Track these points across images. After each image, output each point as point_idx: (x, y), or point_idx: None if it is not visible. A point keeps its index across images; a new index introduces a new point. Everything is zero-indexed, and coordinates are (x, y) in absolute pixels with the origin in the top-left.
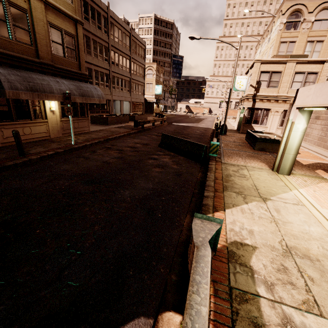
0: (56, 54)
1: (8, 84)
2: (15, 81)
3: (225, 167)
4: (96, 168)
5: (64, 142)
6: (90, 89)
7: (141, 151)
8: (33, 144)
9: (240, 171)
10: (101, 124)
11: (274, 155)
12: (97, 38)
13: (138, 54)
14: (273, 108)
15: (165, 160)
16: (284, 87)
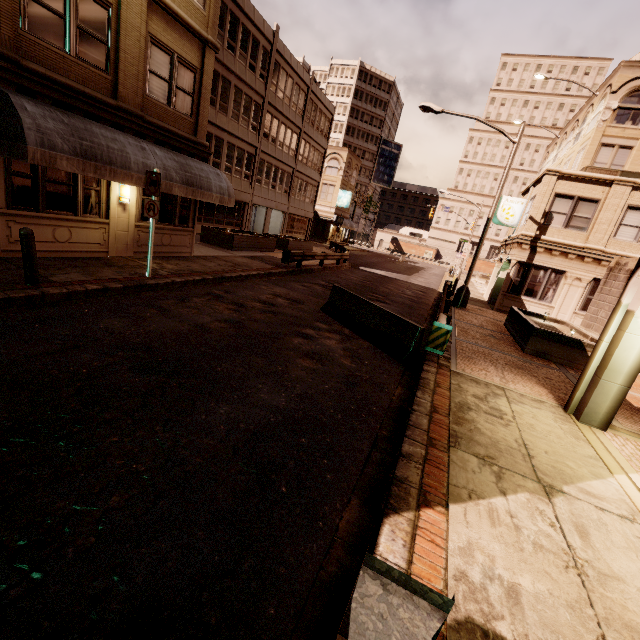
0: (152, 97)
1: (38, 135)
2: (52, 132)
3: (458, 385)
4: (175, 338)
5: (131, 269)
6: (207, 174)
7: (283, 314)
8: (66, 262)
9: (490, 401)
10: (218, 246)
11: (568, 373)
12: (244, 86)
13: (316, 127)
14: (572, 271)
15: (329, 344)
16: (600, 232)
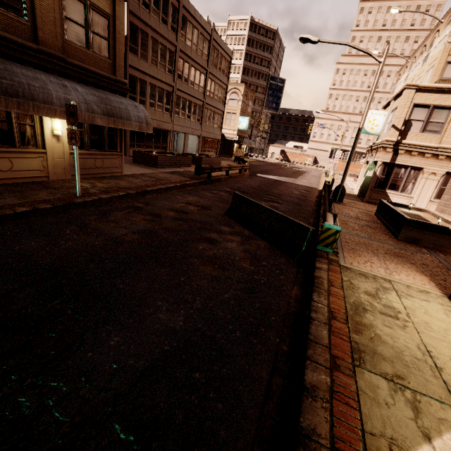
0: (71, 41)
1: None
2: None
3: (349, 281)
4: (86, 255)
5: (65, 189)
6: (125, 106)
7: (192, 221)
8: (8, 188)
9: (382, 297)
10: (147, 165)
11: (439, 256)
12: (159, 37)
13: (219, 68)
14: (428, 167)
15: (231, 247)
16: None
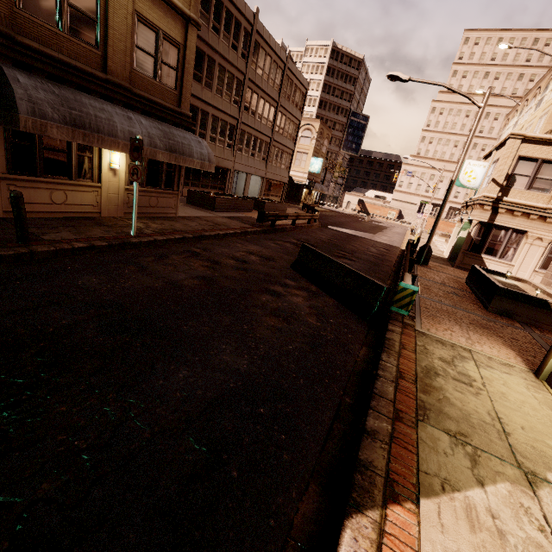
0: (139, 71)
1: (29, 105)
2: (43, 102)
3: (424, 346)
4: (147, 295)
5: (119, 228)
6: (189, 142)
7: (254, 271)
8: (61, 222)
9: (457, 365)
10: (202, 208)
11: (534, 333)
12: (227, 64)
13: (292, 101)
14: (534, 231)
15: (296, 301)
16: None
